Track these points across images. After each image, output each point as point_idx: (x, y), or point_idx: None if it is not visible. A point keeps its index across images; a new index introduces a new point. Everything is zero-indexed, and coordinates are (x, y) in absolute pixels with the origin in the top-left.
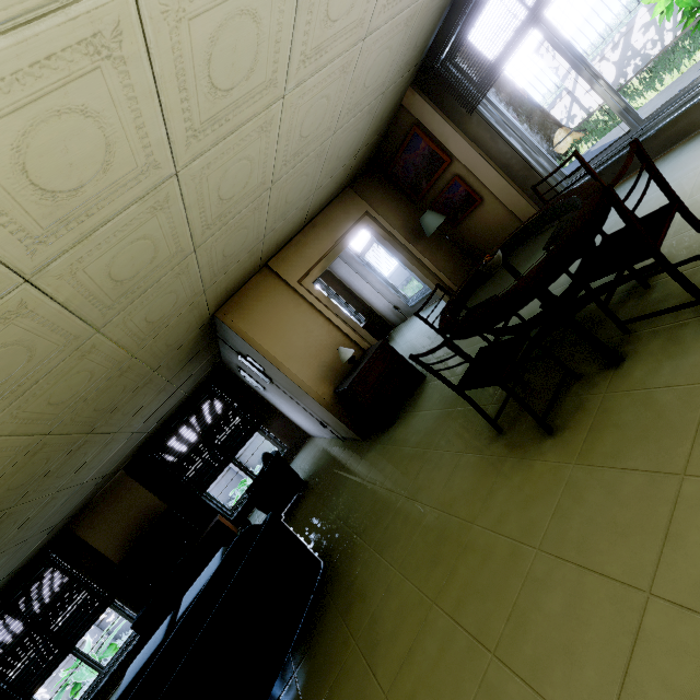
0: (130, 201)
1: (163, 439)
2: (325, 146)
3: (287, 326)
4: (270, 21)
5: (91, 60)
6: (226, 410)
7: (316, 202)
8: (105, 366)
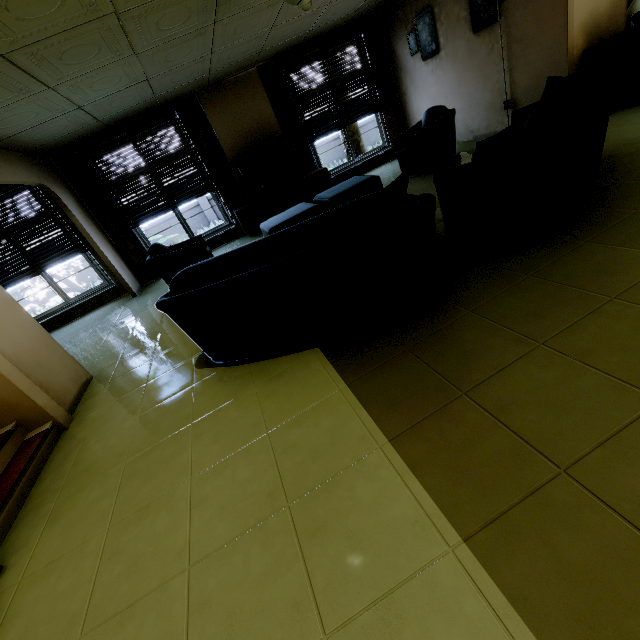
0: None
1: (300, 60)
2: None
3: None
4: None
5: None
6: (362, 71)
7: None
8: None
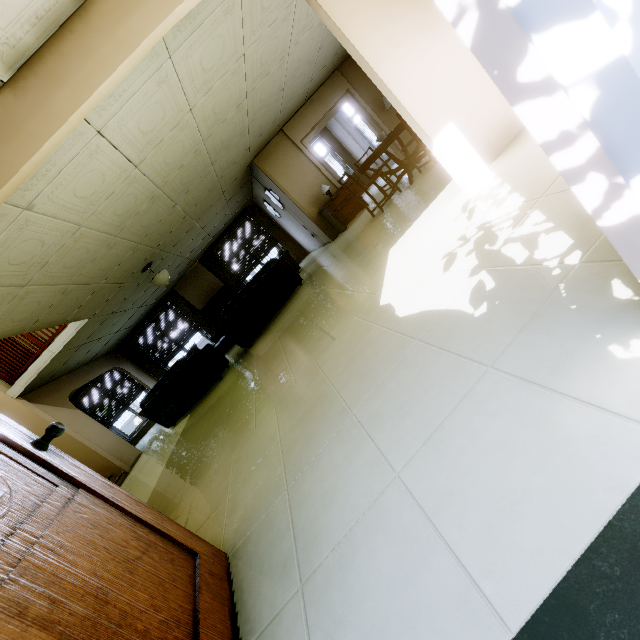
0: (232, 111)
1: (219, 245)
2: (314, 57)
3: (293, 171)
4: (282, 34)
5: (232, 76)
6: (256, 231)
7: (313, 86)
8: (209, 184)
